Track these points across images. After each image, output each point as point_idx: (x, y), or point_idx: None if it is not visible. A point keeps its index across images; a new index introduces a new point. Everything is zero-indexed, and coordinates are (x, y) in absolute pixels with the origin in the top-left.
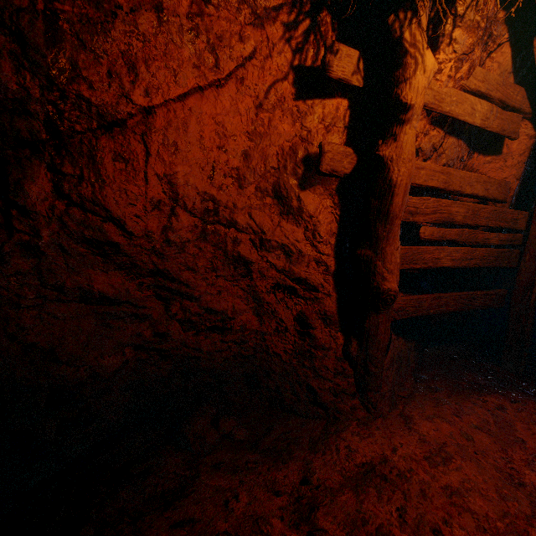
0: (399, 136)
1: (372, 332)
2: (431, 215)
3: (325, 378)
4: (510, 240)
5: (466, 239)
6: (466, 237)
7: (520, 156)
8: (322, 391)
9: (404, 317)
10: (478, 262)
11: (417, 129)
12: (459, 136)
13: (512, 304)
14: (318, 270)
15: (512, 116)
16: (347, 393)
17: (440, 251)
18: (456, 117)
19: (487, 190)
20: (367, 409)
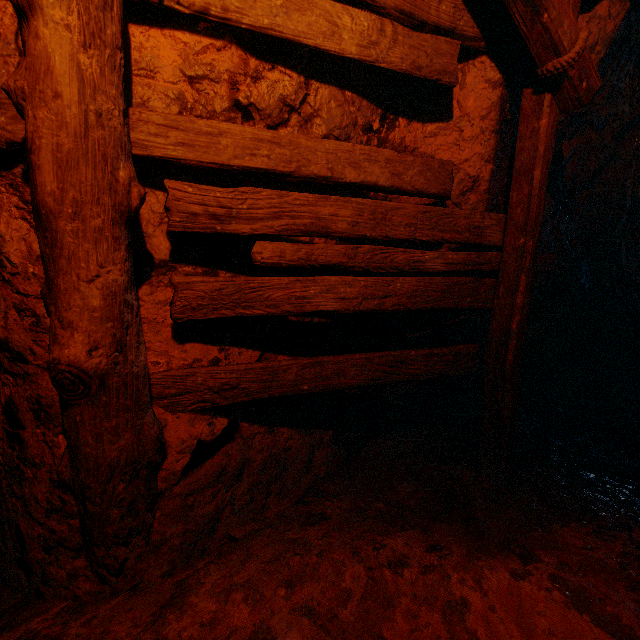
0: (28, 45)
1: (74, 440)
2: (271, 221)
3: (34, 519)
4: (473, 263)
5: (369, 262)
6: (368, 259)
7: (483, 119)
8: (31, 541)
9: (239, 400)
10: (404, 301)
11: (226, 66)
12: (343, 83)
13: (486, 369)
14: (23, 324)
15: (434, 42)
16: (69, 546)
17: (308, 284)
18: (294, 39)
19: (397, 176)
20: (99, 576)
